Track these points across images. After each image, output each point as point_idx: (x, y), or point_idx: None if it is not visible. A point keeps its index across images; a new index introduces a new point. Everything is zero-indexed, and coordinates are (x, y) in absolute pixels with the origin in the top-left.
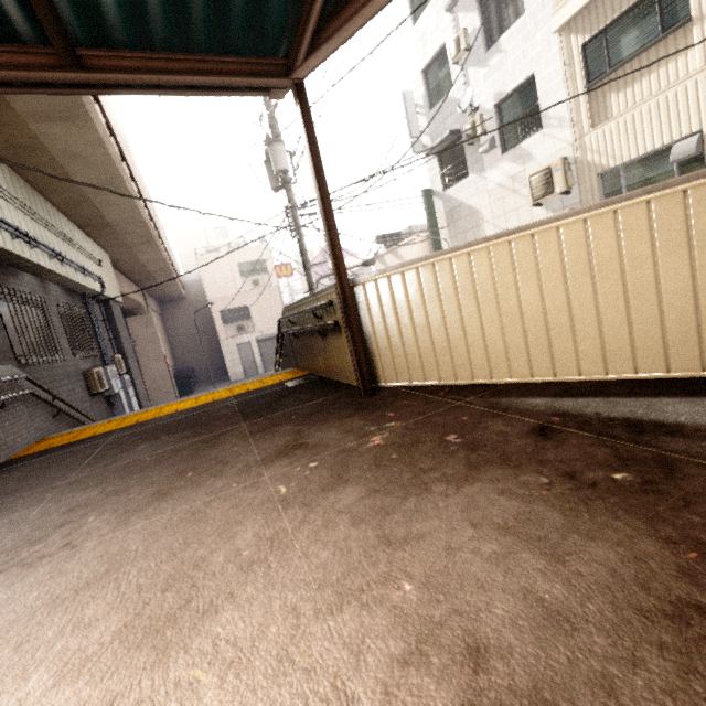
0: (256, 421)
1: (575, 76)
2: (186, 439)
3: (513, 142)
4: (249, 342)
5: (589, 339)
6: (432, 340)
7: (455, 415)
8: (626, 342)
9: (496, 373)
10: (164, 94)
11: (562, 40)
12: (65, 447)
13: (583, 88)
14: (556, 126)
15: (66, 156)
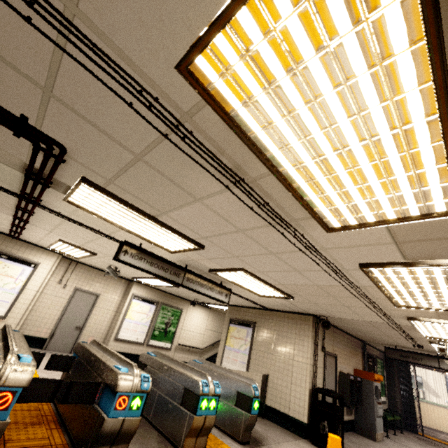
0: None
1: None
2: None
3: None
4: None
5: None
6: (431, 419)
7: None
8: None
9: (444, 430)
10: None
11: None
12: None
13: None
14: None
15: None
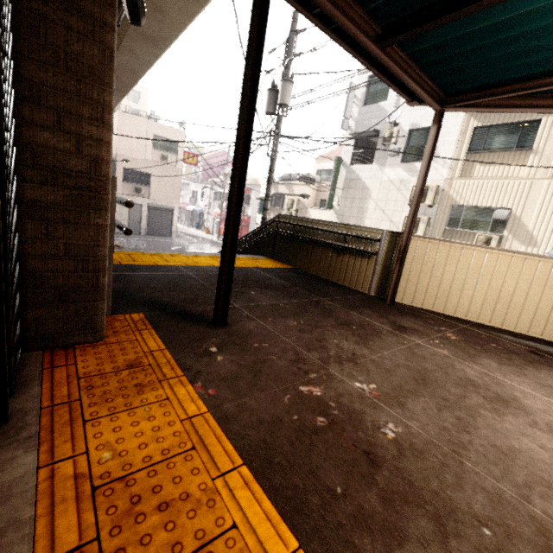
0: (329, 299)
1: (463, 142)
2: (289, 298)
3: (410, 159)
4: (141, 205)
5: (528, 315)
6: (440, 286)
7: (474, 333)
8: (544, 321)
9: (470, 315)
10: (374, 72)
11: (466, 117)
12: (147, 269)
13: (465, 152)
14: (441, 164)
15: (153, 5)
